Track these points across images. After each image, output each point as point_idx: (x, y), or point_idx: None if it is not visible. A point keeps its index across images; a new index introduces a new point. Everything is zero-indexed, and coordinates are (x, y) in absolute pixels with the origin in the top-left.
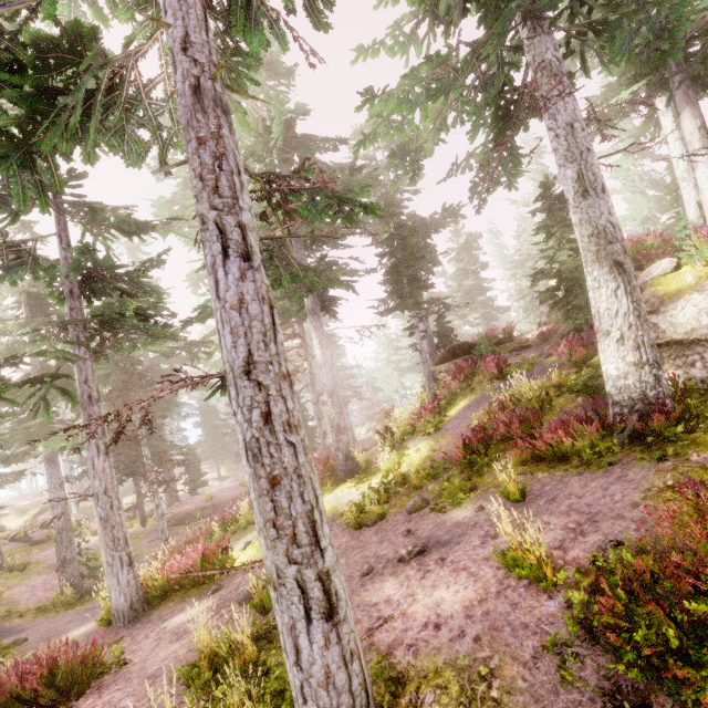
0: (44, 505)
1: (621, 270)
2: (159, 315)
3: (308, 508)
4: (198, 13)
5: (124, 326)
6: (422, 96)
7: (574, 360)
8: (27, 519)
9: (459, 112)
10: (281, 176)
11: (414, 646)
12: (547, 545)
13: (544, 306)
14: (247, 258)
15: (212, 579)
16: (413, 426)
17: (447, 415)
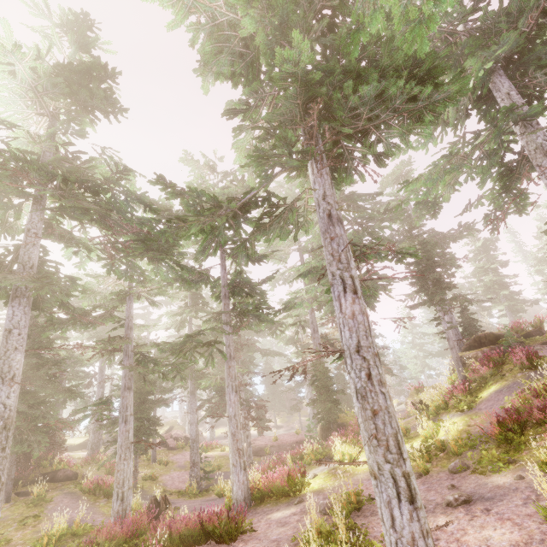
0: (171, 424)
1: None
2: (265, 308)
3: (394, 431)
4: (329, 182)
5: (248, 314)
6: (440, 175)
7: None
8: (162, 432)
9: (469, 173)
10: (367, 248)
11: None
12: None
13: None
14: (355, 292)
15: (295, 494)
16: (445, 402)
17: (478, 396)
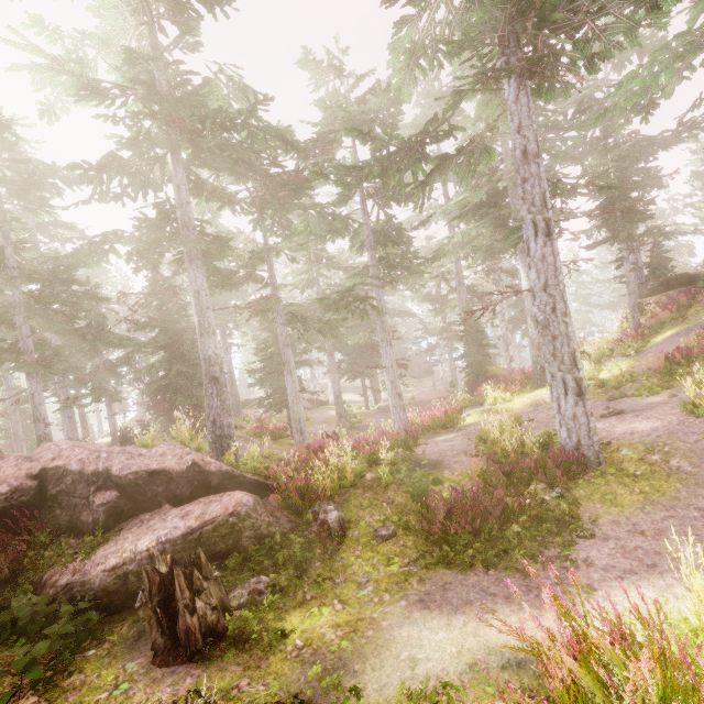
0: None
1: None
2: (414, 258)
3: (572, 350)
4: (529, 106)
5: (397, 267)
6: (667, 64)
7: None
8: None
9: None
10: (565, 186)
11: (615, 438)
12: None
13: None
14: (549, 235)
15: (452, 426)
16: (610, 350)
17: (651, 342)
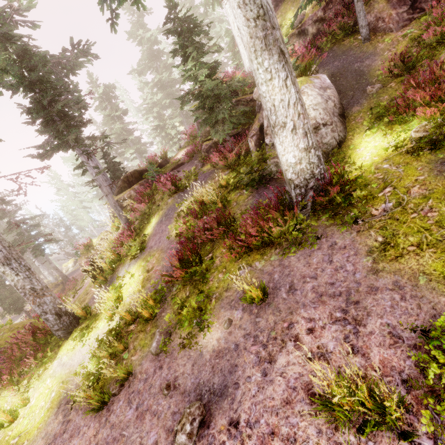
0: None
1: (285, 59)
2: None
3: None
4: None
5: None
6: None
7: (228, 163)
8: None
9: None
10: None
11: None
12: (338, 354)
13: (175, 138)
14: None
15: None
16: (117, 253)
17: (145, 234)
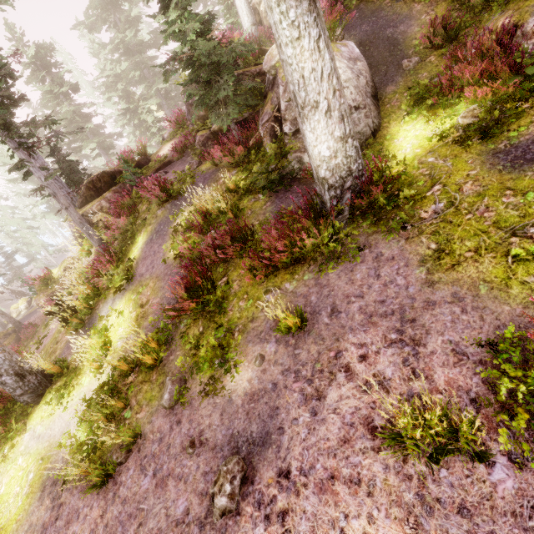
0: None
1: (317, 9)
2: None
3: None
4: None
5: None
6: None
7: (235, 160)
8: None
9: None
10: None
11: None
12: (398, 380)
13: (153, 127)
14: None
15: None
16: (94, 286)
17: (130, 258)
